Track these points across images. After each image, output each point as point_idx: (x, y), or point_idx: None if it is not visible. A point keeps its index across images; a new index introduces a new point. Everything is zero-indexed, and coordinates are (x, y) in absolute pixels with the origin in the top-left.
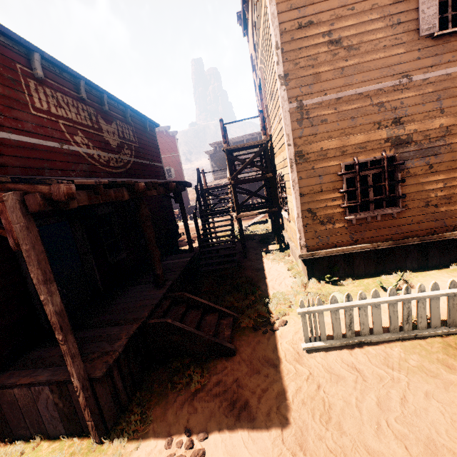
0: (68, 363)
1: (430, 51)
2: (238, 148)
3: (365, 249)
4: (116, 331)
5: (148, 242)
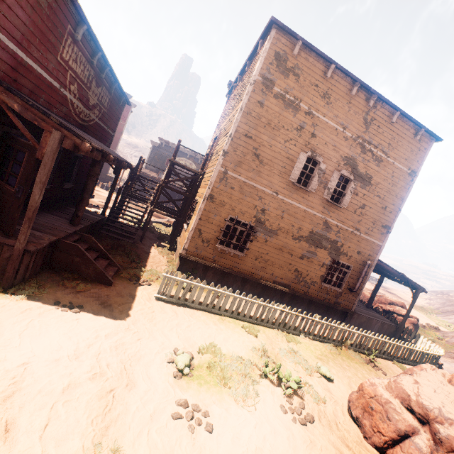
0: (22, 233)
1: (290, 189)
2: (180, 166)
3: (217, 268)
4: (39, 234)
5: (86, 191)
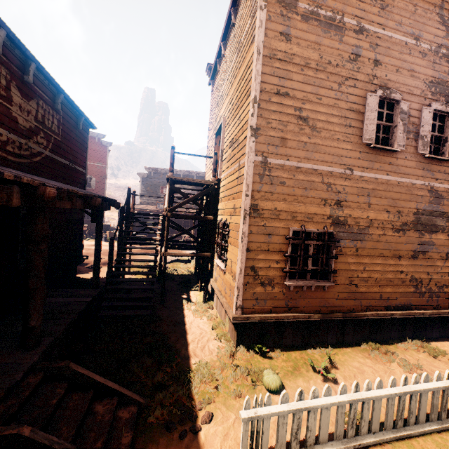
0: None
1: (367, 156)
2: (184, 181)
3: (298, 319)
4: None
5: (32, 274)
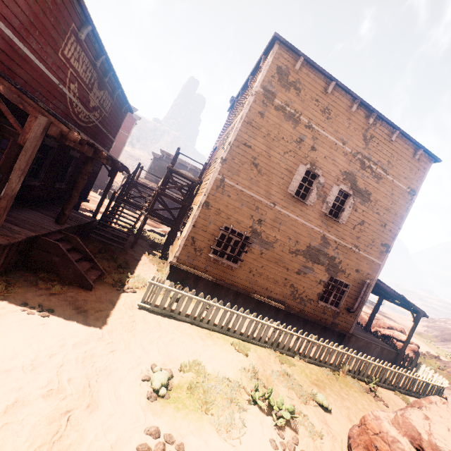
0: None
1: (288, 201)
2: (178, 173)
3: (209, 279)
4: (16, 229)
5: (76, 189)
